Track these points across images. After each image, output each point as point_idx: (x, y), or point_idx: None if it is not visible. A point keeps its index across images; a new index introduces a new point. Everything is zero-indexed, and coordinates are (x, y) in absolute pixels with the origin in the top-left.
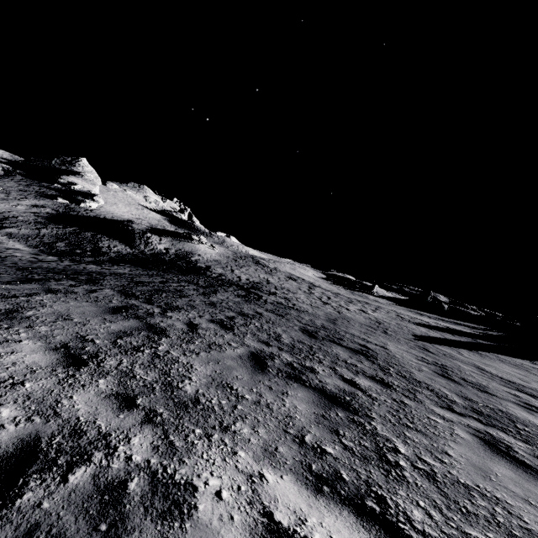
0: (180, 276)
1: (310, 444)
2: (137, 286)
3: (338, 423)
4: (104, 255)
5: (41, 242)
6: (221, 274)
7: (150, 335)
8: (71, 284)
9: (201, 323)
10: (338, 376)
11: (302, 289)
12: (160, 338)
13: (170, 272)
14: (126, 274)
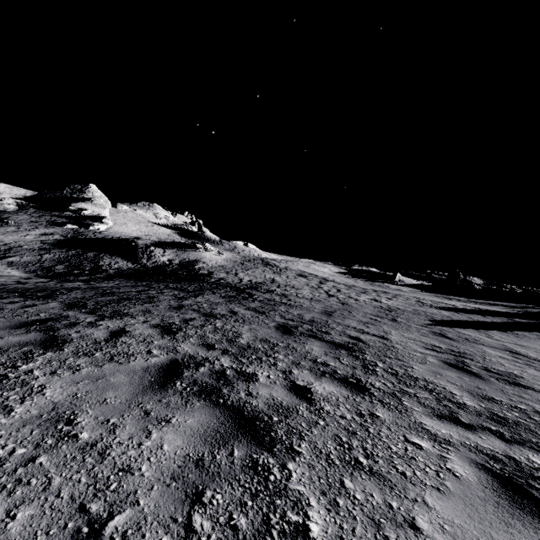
0: (172, 284)
1: (107, 538)
2: (101, 297)
3: (218, 473)
4: (102, 273)
5: (40, 267)
6: (221, 278)
7: (33, 351)
8: (13, 301)
9: (136, 329)
10: (286, 382)
11: (310, 285)
12: (45, 353)
13: (163, 282)
14: (105, 287)
